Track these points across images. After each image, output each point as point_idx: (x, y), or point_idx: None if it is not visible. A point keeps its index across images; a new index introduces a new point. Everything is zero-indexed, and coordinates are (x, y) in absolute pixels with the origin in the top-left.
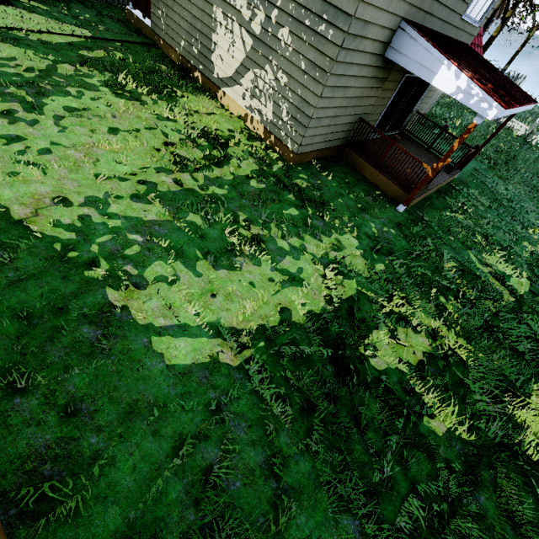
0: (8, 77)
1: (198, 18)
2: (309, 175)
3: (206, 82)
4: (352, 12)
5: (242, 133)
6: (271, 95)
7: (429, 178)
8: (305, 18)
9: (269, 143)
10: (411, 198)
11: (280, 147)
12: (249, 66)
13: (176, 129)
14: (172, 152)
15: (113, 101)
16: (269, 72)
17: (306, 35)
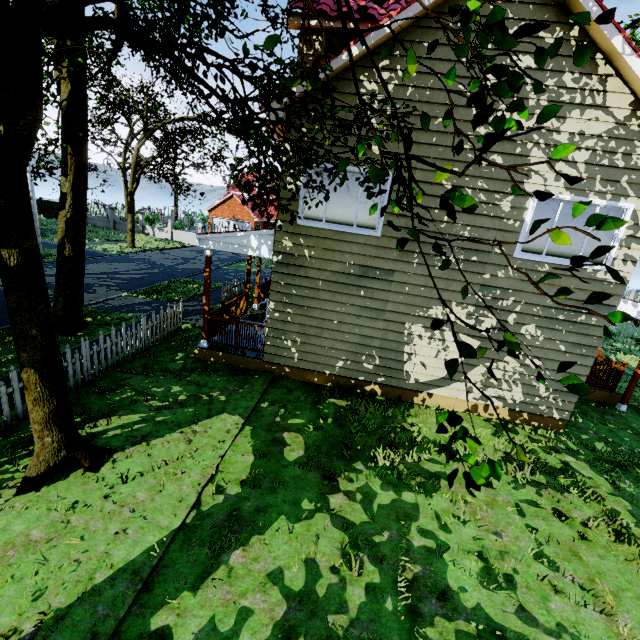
0: (382, 612)
1: (374, 337)
2: (579, 431)
3: (392, 391)
4: (616, 304)
5: (499, 429)
6: (518, 379)
7: (639, 376)
8: (557, 315)
9: (521, 421)
10: (629, 396)
11: (540, 421)
12: (476, 362)
13: (510, 483)
14: (584, 525)
15: (445, 507)
16: (510, 361)
17: (561, 326)
